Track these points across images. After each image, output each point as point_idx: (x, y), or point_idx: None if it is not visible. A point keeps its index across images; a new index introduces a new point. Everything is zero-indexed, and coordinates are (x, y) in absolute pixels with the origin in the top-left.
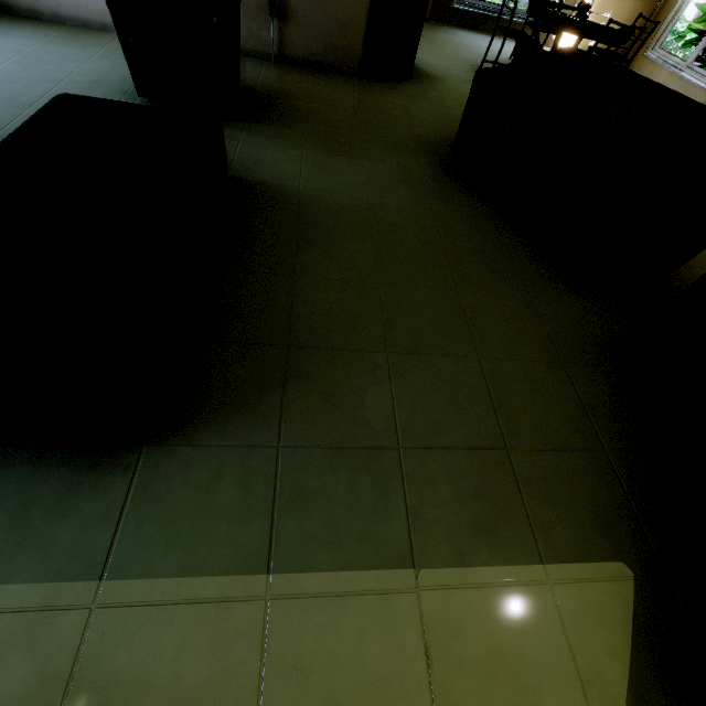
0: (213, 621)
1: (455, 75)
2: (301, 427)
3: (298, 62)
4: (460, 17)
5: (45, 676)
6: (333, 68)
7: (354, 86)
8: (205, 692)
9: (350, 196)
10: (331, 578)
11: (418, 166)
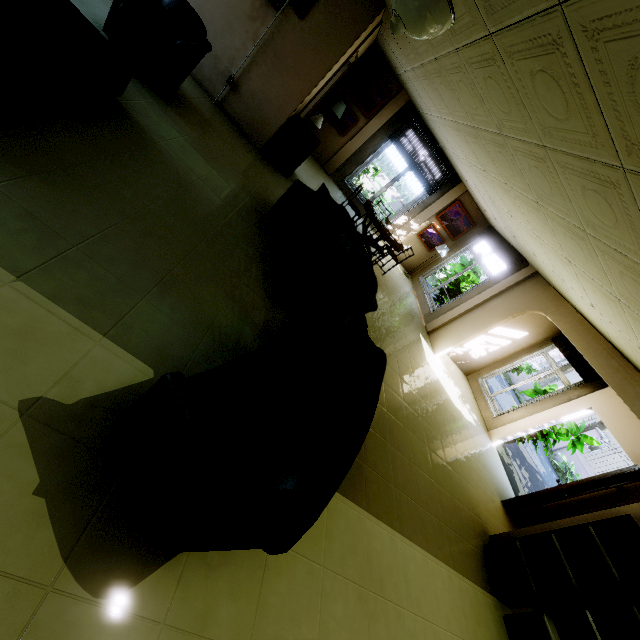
0: None
1: None
2: (21, 192)
3: (229, 116)
4: (346, 188)
5: None
6: (247, 136)
7: (251, 151)
8: None
9: (186, 171)
10: None
11: (245, 200)
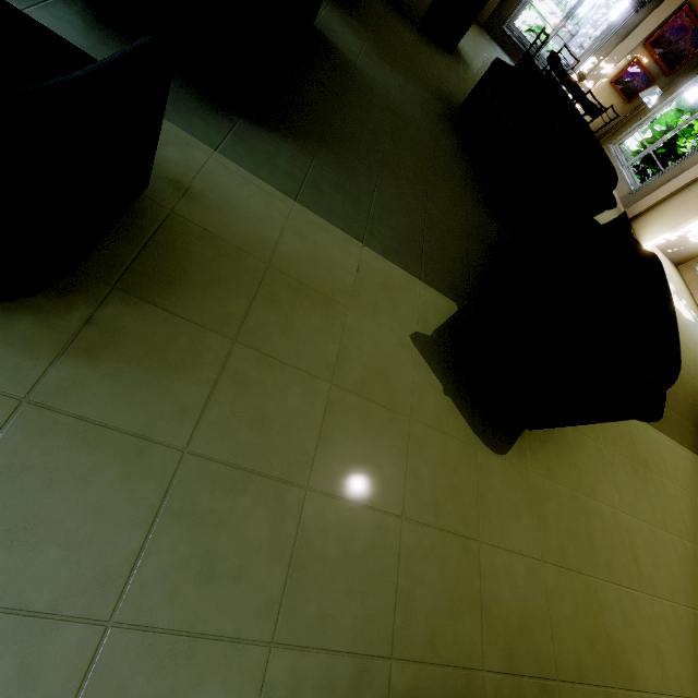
0: (266, 198)
1: (482, 73)
2: (325, 166)
3: None
4: (504, 39)
5: (188, 164)
6: (402, 9)
7: (412, 31)
8: (259, 215)
9: (386, 89)
10: (324, 222)
11: (434, 104)
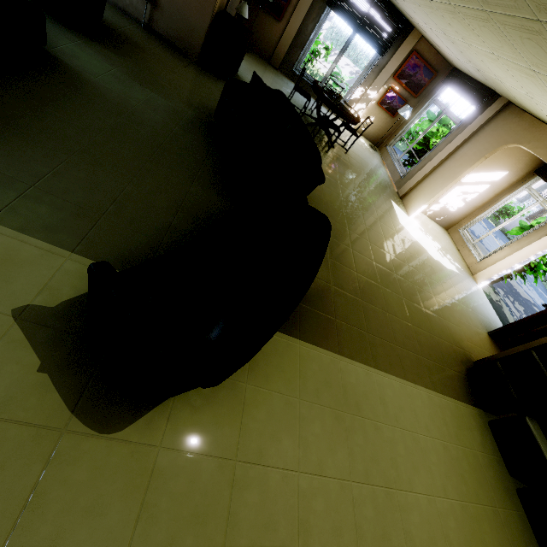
0: None
1: None
2: None
3: (159, 36)
4: (296, 77)
5: None
6: (181, 51)
7: (188, 65)
8: None
9: (124, 99)
10: None
11: (188, 113)
